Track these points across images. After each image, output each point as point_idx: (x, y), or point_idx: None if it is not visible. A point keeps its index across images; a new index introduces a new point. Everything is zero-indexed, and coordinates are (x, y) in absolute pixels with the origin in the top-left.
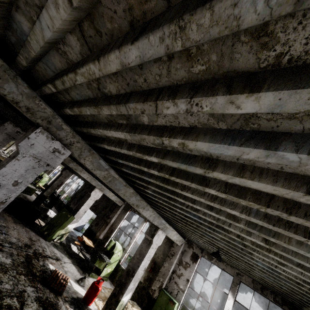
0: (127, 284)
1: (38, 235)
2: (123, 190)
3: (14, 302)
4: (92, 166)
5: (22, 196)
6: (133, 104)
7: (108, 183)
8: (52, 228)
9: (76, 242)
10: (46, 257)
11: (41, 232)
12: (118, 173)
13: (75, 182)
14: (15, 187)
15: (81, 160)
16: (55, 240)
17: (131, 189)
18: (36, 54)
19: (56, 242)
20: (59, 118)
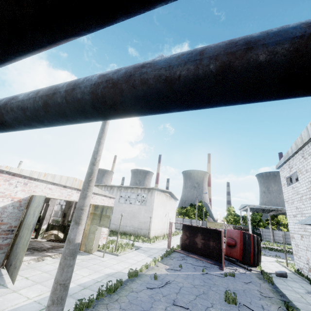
0: (42, 222)
1: None
2: None
3: None
4: None
5: None
6: None
7: None
8: None
9: None
10: None
11: None
12: None
13: None
14: None
15: None
16: None
17: None
18: None
19: None
20: None
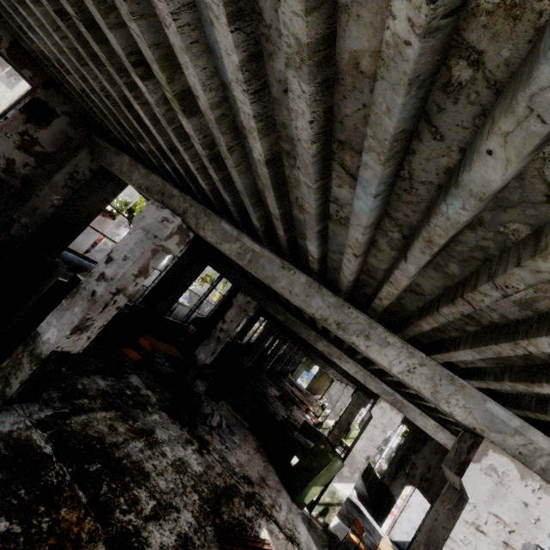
0: None
1: (283, 486)
2: (283, 279)
3: (149, 503)
4: (216, 239)
5: (301, 440)
6: (56, 20)
7: (249, 266)
8: (302, 477)
9: (355, 538)
10: (267, 517)
11: (288, 481)
12: (290, 263)
13: (395, 433)
14: (124, 263)
15: (201, 232)
16: (313, 513)
17: (299, 272)
18: (108, 112)
19: (316, 521)
20: (168, 184)
